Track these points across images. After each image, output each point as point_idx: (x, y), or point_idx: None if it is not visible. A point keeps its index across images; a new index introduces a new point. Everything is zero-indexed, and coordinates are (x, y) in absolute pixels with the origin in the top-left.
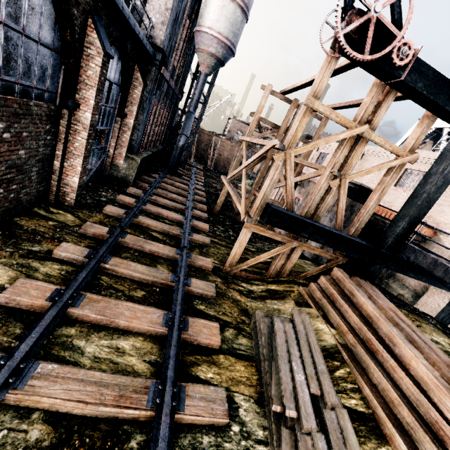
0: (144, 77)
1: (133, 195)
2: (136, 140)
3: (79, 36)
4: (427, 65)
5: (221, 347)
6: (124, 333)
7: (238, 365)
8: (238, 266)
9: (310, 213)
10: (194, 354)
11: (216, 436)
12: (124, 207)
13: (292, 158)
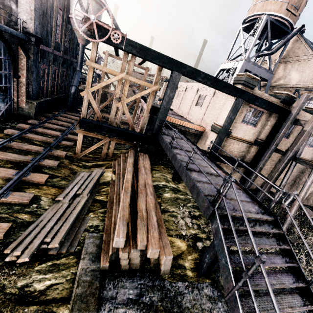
0: (26, 53)
1: (32, 124)
2: (31, 91)
3: None
4: (134, 42)
5: (47, 184)
6: None
7: (52, 189)
8: (80, 154)
9: (112, 122)
10: (28, 185)
11: (22, 207)
12: (22, 130)
13: (90, 93)
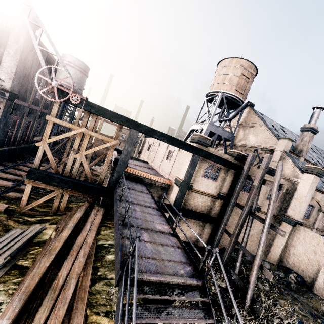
0: None
1: None
2: None
3: None
4: (93, 103)
5: None
6: None
7: None
8: (25, 207)
9: (68, 173)
10: None
11: None
12: None
13: (46, 144)
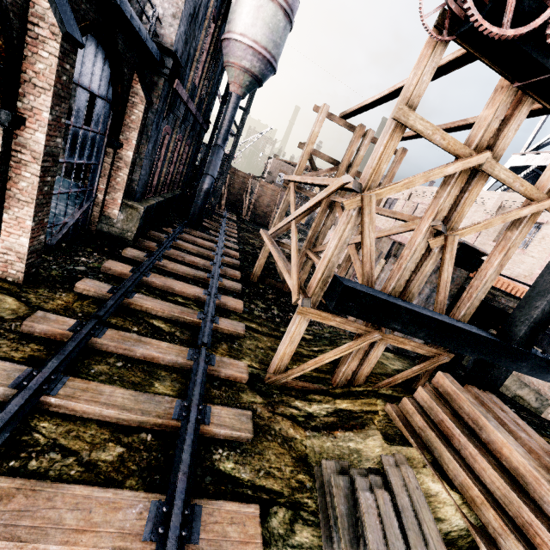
0: (147, 91)
1: (132, 260)
2: (137, 181)
3: (15, 0)
4: None
5: None
6: None
7: None
8: (288, 372)
9: (399, 288)
10: None
11: None
12: (114, 279)
13: (372, 204)
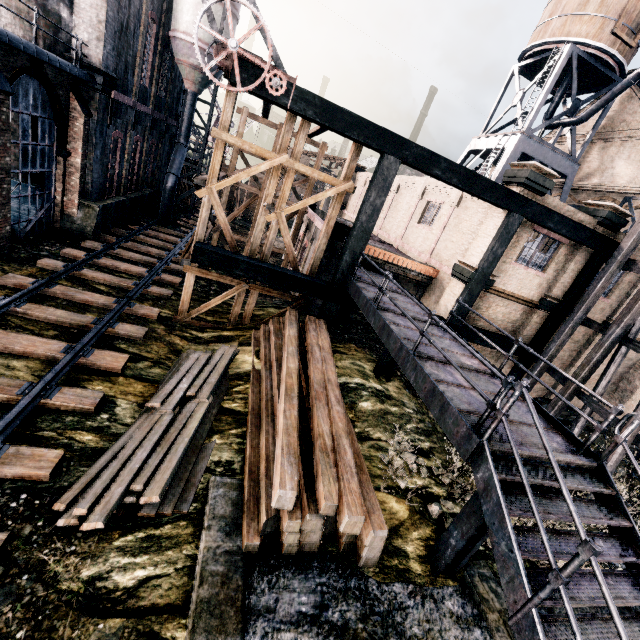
0: (85, 106)
1: (90, 250)
2: (91, 184)
3: None
4: (311, 93)
5: (125, 373)
6: (19, 358)
7: (137, 385)
8: (188, 314)
9: (255, 252)
10: (91, 375)
11: (82, 418)
12: (71, 261)
13: (215, 193)
